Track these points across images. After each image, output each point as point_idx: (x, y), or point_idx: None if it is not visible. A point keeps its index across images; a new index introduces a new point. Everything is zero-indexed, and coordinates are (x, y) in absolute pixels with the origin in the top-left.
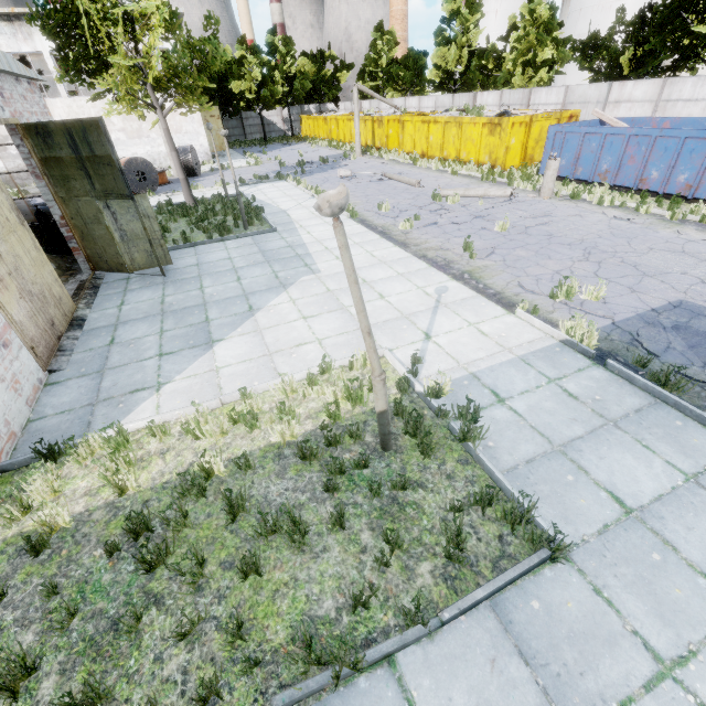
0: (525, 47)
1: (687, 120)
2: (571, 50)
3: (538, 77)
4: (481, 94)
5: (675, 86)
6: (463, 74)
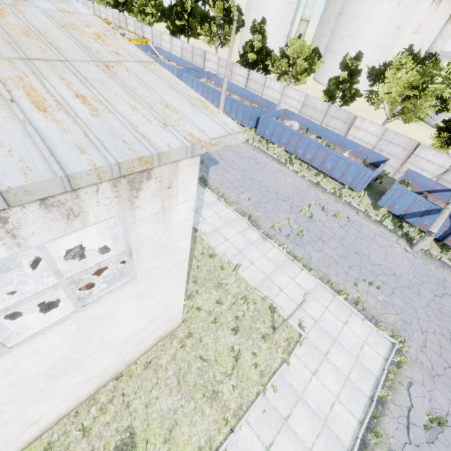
0: (140, 4)
1: (168, 53)
2: (158, 11)
3: (148, 19)
4: (128, 19)
5: (173, 40)
6: (125, 4)
